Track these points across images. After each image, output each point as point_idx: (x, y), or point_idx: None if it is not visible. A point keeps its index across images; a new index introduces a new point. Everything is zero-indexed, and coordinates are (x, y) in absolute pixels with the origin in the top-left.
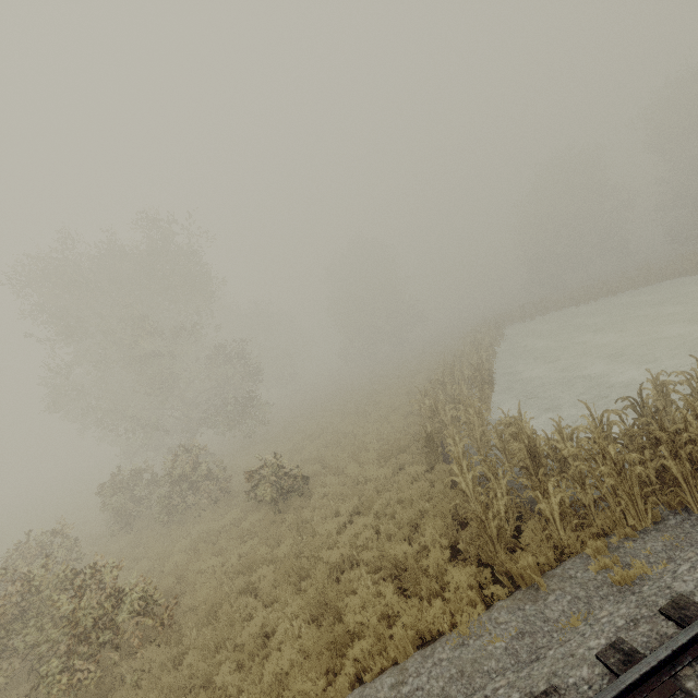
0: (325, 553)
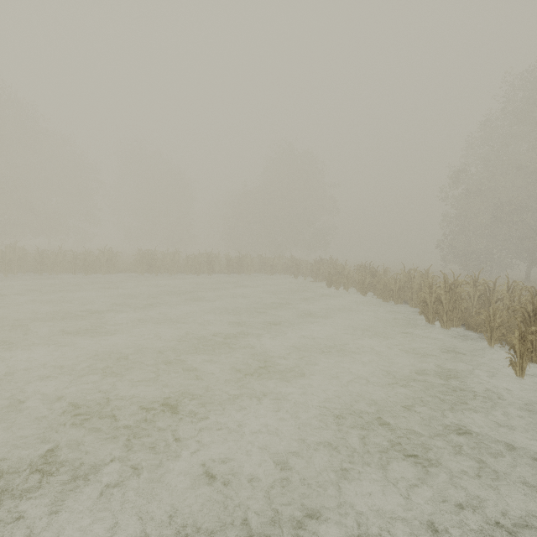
0: None
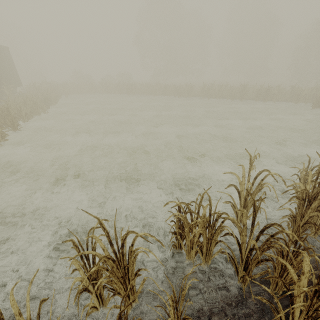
0: None
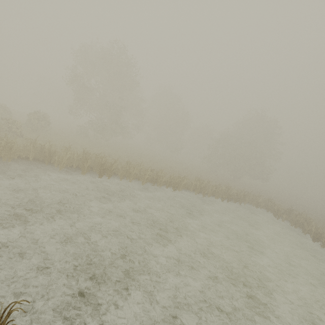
0: None
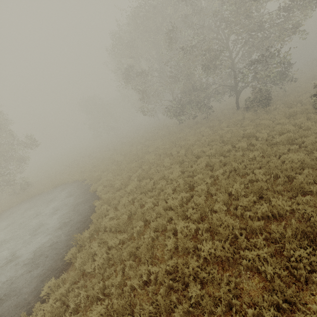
0: None
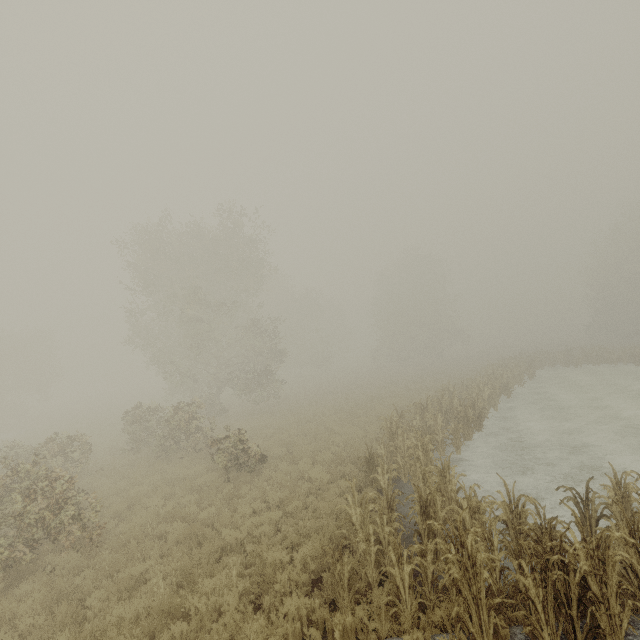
0: (225, 531)
